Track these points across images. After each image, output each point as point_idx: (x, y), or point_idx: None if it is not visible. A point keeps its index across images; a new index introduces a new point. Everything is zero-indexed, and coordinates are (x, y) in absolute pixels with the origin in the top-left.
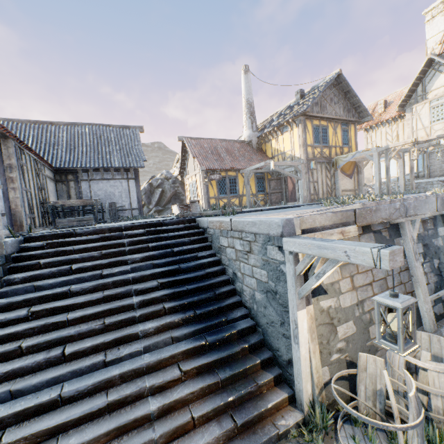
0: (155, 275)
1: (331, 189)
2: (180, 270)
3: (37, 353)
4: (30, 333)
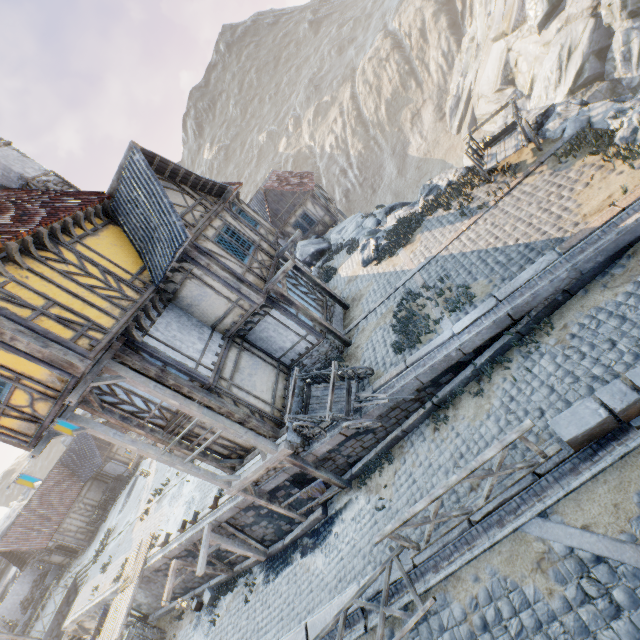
0: None
1: None
2: None
3: None
4: None
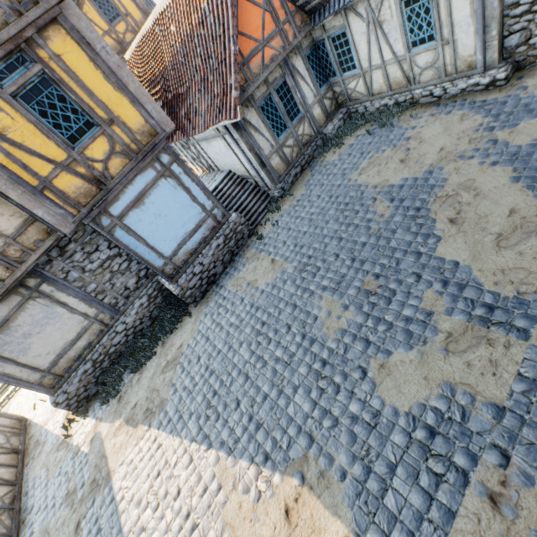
0: None
1: None
2: None
3: None
4: None
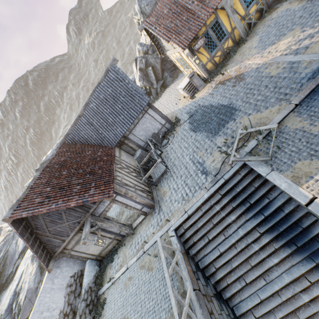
0: (253, 227)
1: None
2: (266, 217)
3: (235, 282)
4: (224, 275)
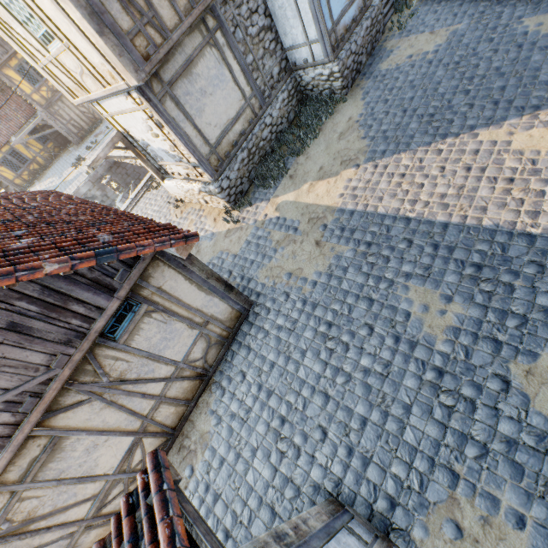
0: None
1: (91, 114)
2: None
3: None
4: None
